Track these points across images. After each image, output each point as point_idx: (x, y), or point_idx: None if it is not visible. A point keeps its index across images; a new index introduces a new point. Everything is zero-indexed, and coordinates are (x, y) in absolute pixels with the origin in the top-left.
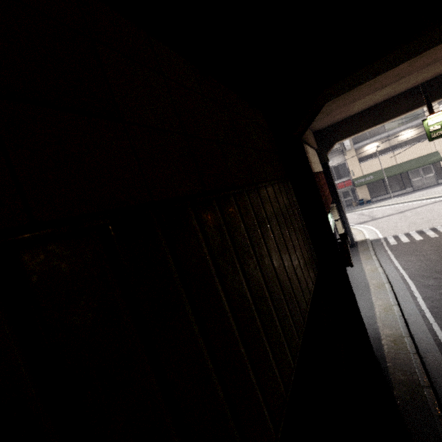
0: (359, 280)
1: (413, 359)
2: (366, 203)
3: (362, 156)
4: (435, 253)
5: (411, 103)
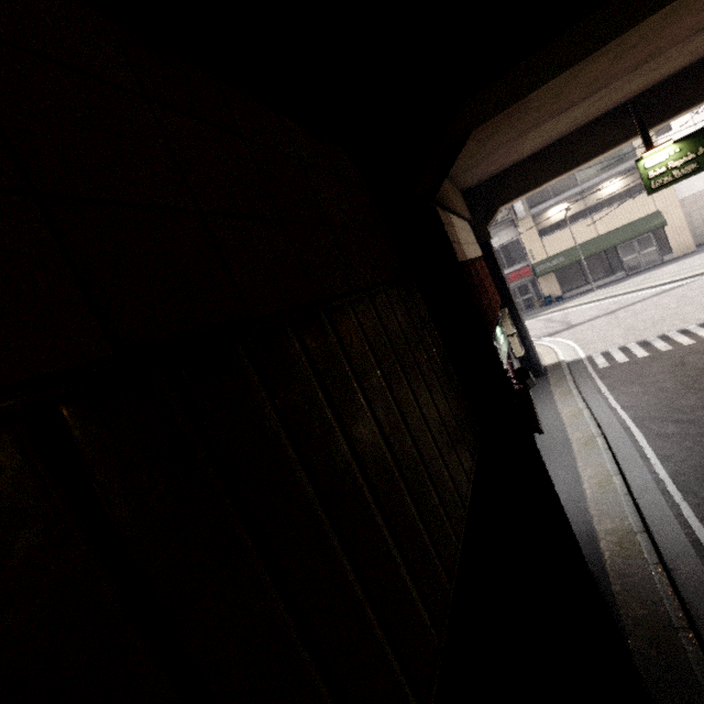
0: (554, 434)
1: (655, 575)
2: (555, 301)
3: (545, 226)
4: (671, 378)
5: (617, 133)
